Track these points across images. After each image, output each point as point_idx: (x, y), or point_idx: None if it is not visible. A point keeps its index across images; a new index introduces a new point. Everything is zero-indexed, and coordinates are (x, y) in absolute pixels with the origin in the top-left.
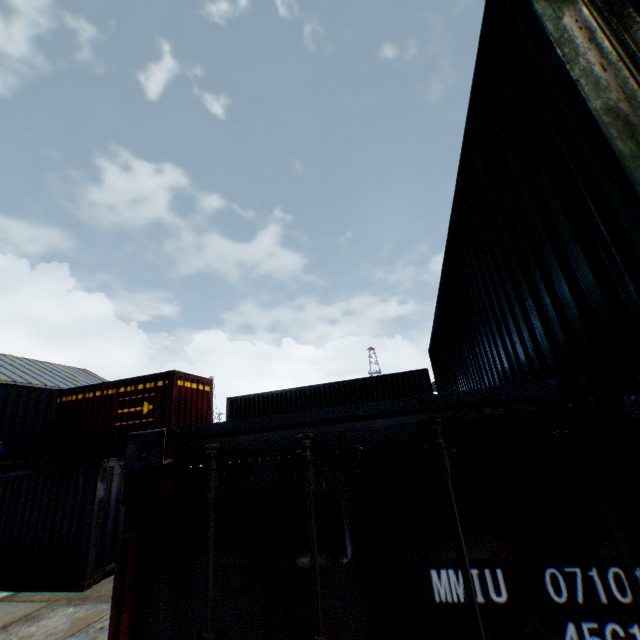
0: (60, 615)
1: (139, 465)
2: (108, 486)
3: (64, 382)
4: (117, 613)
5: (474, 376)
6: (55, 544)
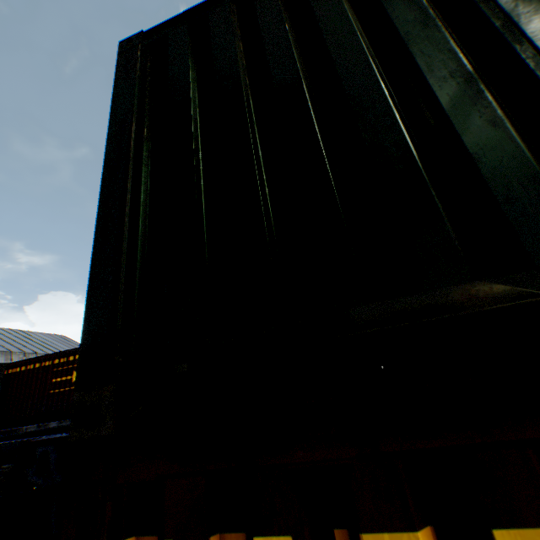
0: None
1: None
2: None
3: (41, 348)
4: None
5: None
6: None
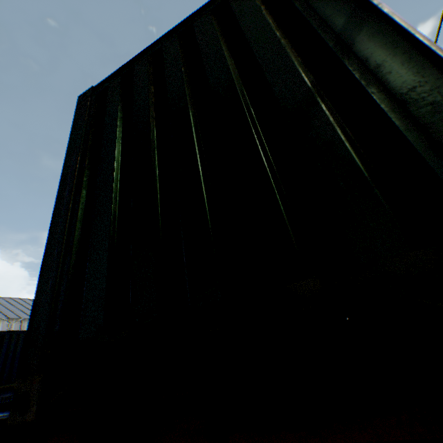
0: None
1: None
2: None
3: None
4: None
5: None
6: None
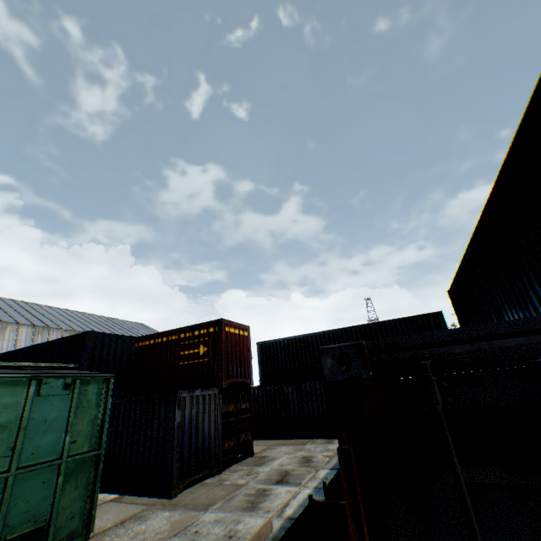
0: (160, 517)
1: (342, 377)
2: (182, 413)
3: (129, 333)
4: (357, 527)
5: (540, 308)
6: (146, 458)
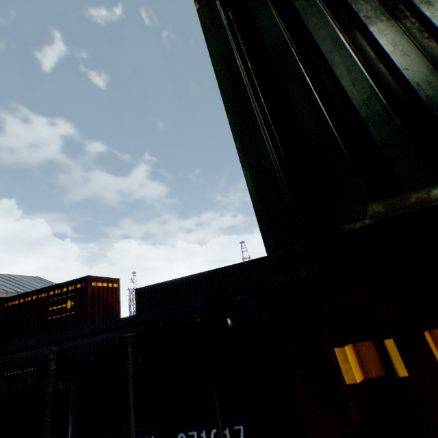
0: None
1: None
2: None
3: (21, 288)
4: None
5: None
6: None
